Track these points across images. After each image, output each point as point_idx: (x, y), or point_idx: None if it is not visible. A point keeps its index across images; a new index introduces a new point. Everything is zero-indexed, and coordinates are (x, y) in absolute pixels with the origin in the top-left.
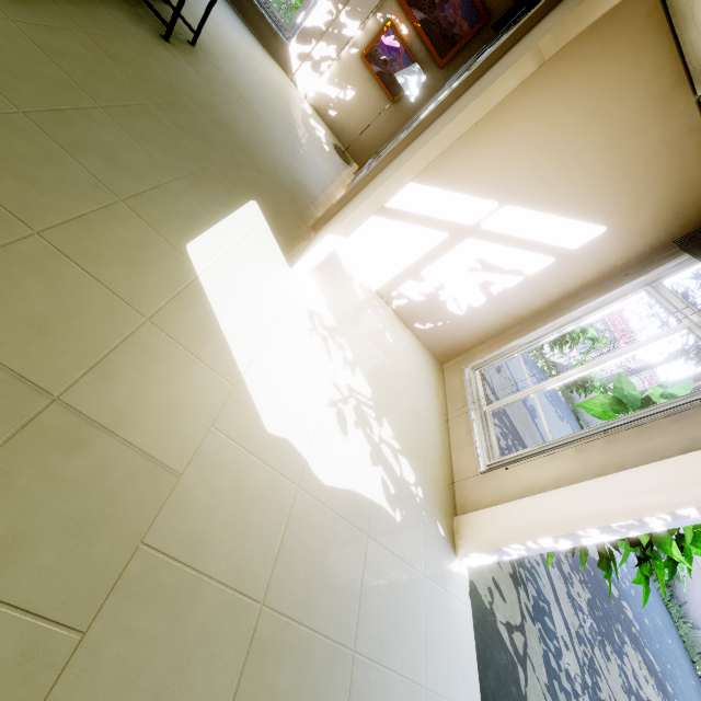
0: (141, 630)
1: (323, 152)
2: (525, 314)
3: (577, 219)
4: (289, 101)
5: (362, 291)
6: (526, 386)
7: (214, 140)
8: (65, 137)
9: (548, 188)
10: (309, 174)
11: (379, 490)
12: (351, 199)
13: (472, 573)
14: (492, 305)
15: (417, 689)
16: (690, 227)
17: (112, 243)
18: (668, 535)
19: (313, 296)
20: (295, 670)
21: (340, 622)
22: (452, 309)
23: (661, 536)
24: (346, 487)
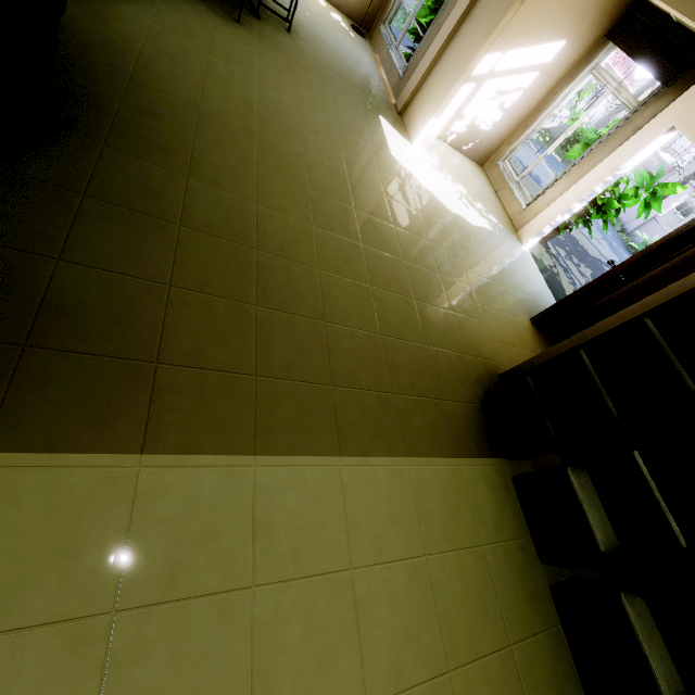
0: (464, 254)
1: (356, 43)
2: (527, 113)
3: (548, 43)
4: (317, 9)
5: (433, 141)
6: (528, 161)
7: (348, 89)
8: (347, 130)
9: (529, 32)
10: (369, 73)
11: (488, 226)
12: (419, 88)
13: (530, 250)
14: (507, 116)
15: (524, 274)
16: (613, 20)
17: (385, 164)
18: (612, 199)
19: (425, 155)
20: (494, 265)
21: (498, 258)
22: (484, 128)
23: (607, 199)
24: (479, 226)
